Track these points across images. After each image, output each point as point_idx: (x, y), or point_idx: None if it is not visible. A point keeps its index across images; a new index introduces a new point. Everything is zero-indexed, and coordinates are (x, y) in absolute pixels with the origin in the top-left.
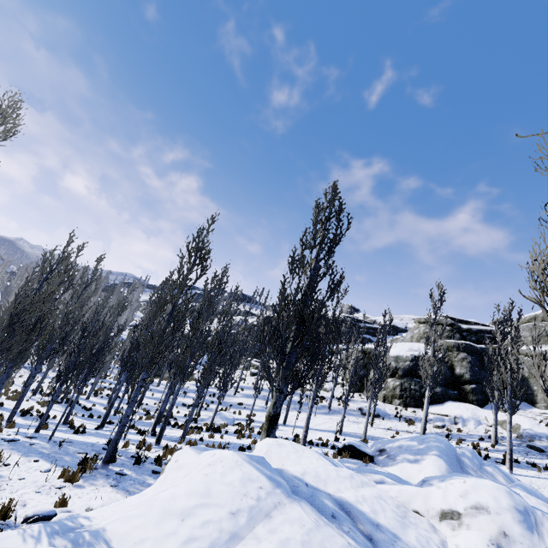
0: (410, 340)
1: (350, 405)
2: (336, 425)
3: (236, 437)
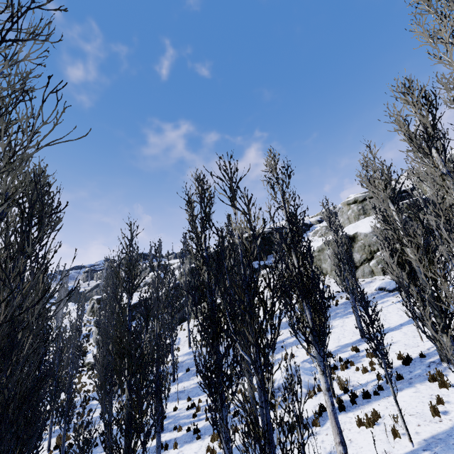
0: (348, 221)
1: (365, 291)
2: (399, 312)
3: (447, 387)
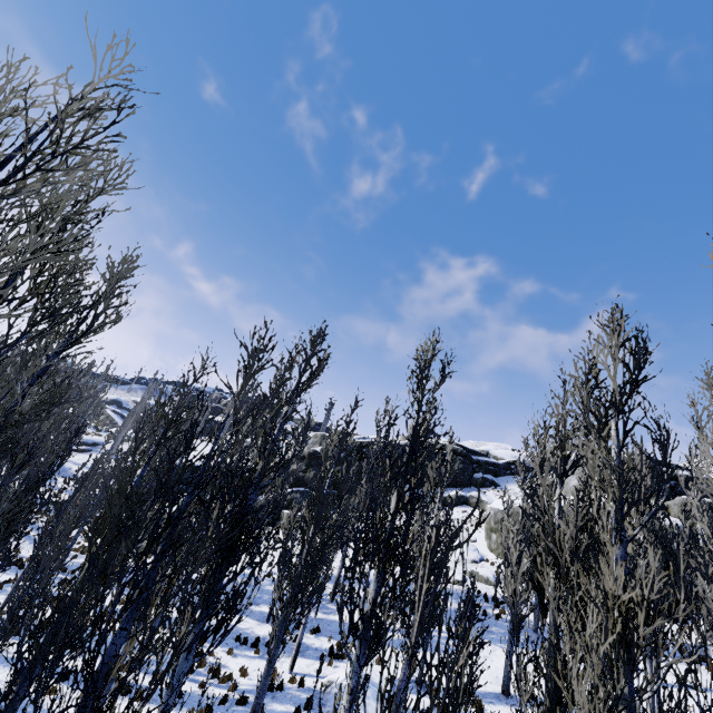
0: None
1: None
2: None
3: None
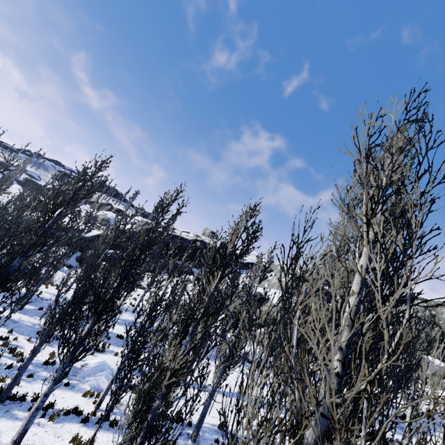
0: (278, 285)
1: None
2: (233, 381)
3: None
